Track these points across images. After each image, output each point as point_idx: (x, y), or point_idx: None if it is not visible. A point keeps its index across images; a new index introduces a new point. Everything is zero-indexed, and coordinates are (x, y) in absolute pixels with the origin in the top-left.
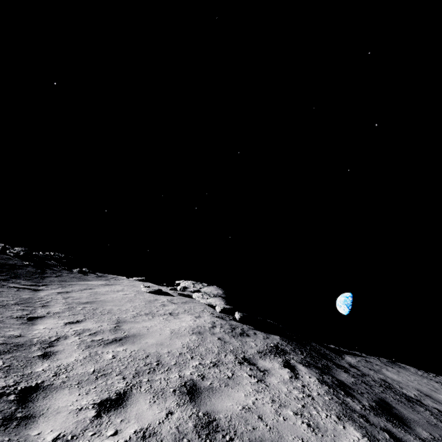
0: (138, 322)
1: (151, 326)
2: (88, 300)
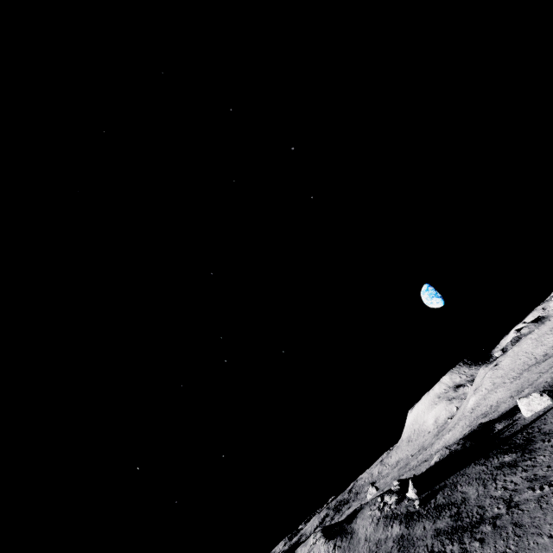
0: None
1: None
2: None
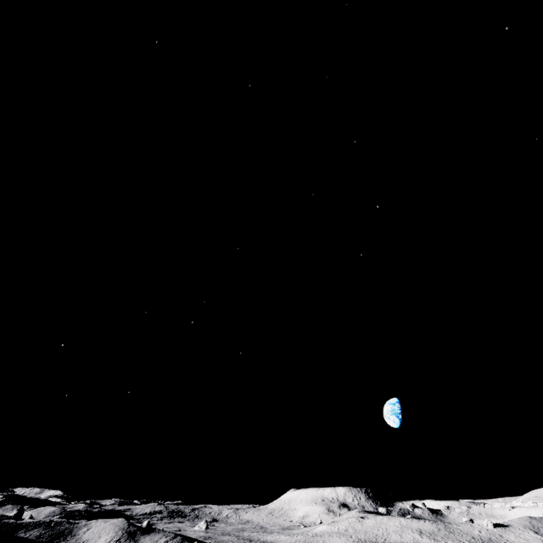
0: (96, 541)
1: (98, 541)
2: (86, 538)
